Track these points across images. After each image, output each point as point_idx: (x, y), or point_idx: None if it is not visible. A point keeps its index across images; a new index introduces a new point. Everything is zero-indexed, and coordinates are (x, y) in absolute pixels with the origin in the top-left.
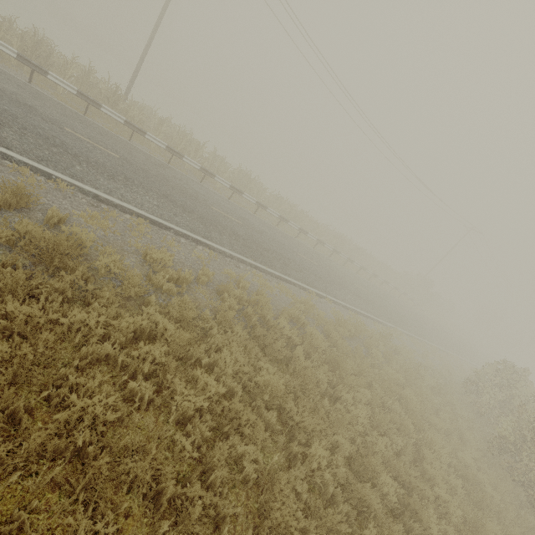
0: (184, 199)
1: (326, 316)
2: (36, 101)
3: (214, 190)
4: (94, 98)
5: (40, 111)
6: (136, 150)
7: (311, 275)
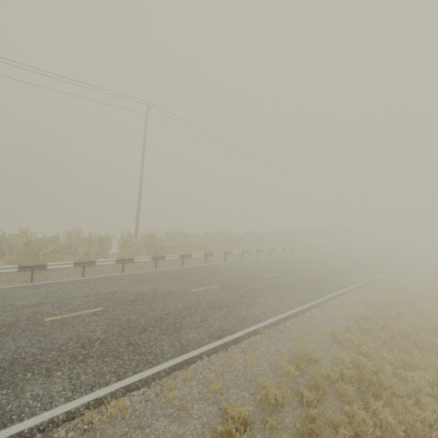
0: (260, 284)
1: (376, 300)
2: (158, 284)
3: (229, 259)
4: (137, 250)
5: (174, 290)
6: (198, 269)
7: (332, 278)
